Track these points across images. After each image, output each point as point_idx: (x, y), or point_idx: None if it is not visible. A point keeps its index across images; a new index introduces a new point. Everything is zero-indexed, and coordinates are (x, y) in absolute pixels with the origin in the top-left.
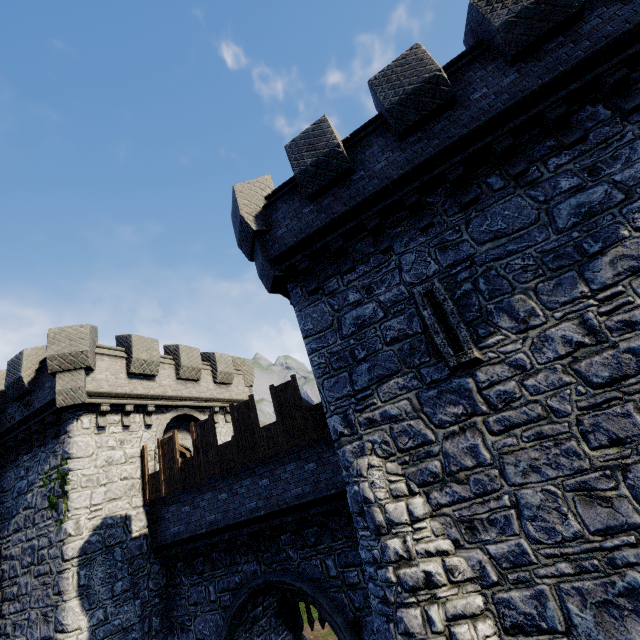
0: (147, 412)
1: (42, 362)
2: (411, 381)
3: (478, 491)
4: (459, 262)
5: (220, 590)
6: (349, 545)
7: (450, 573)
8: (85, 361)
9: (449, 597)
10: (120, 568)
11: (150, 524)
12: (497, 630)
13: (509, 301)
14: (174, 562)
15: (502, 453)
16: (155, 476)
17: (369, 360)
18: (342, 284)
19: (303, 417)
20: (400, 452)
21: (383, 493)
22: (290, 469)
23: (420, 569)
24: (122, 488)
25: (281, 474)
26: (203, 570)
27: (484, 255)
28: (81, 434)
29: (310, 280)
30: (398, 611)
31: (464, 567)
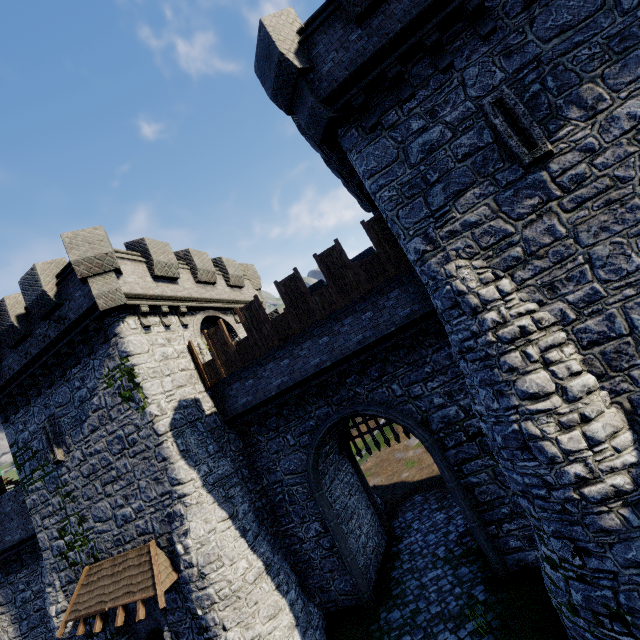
0: (181, 313)
1: (59, 275)
2: (487, 188)
3: (556, 260)
4: (525, 65)
5: (298, 435)
6: (410, 369)
7: (538, 323)
8: (112, 263)
9: (539, 339)
10: (206, 436)
11: (217, 404)
12: (577, 350)
13: (577, 93)
14: (247, 429)
15: (576, 225)
16: (210, 364)
17: (443, 180)
18: (402, 114)
19: (354, 274)
20: (483, 250)
21: (474, 283)
22: (348, 323)
23: (516, 326)
24: (184, 378)
25: (340, 329)
26: (277, 426)
27: (551, 53)
28: (132, 334)
29: (367, 117)
30: (501, 359)
31: (549, 317)
